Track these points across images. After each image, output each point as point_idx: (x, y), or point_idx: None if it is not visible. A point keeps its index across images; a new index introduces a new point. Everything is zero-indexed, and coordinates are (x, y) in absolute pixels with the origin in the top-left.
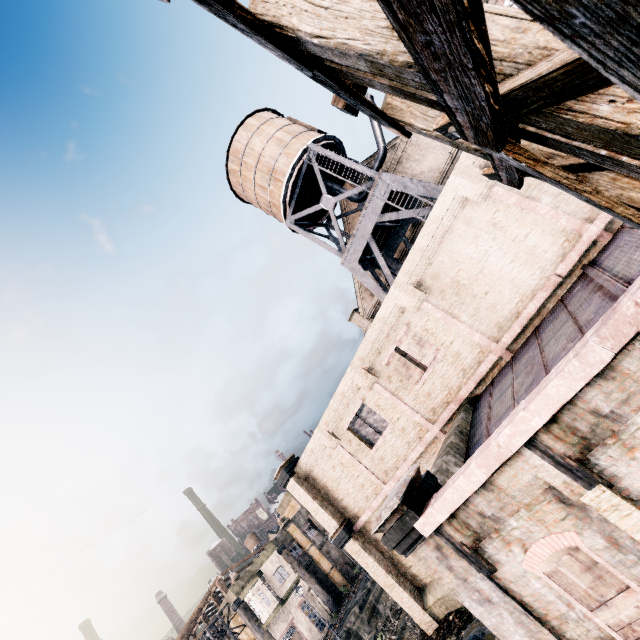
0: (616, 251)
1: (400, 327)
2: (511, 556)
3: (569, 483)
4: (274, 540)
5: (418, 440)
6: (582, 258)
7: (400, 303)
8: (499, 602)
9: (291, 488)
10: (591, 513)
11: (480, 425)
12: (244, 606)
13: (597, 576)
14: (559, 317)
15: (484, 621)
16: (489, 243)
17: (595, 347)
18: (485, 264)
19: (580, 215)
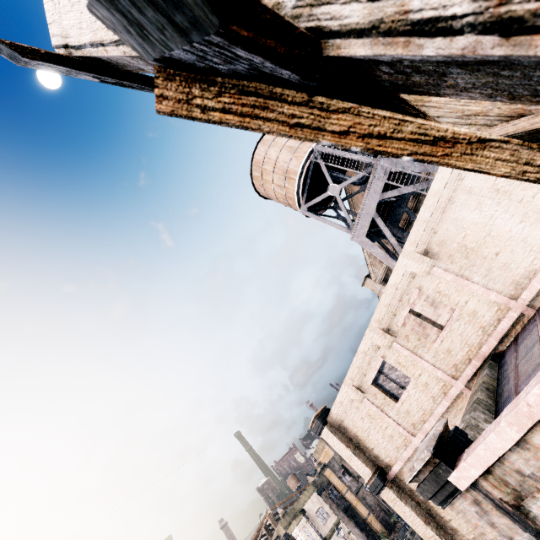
0: None
1: (412, 291)
2: None
3: None
4: (313, 482)
5: (443, 395)
6: None
7: (409, 270)
8: None
9: (325, 436)
10: None
11: (507, 382)
12: None
13: None
14: None
15: None
16: (493, 207)
17: None
18: (492, 227)
19: None
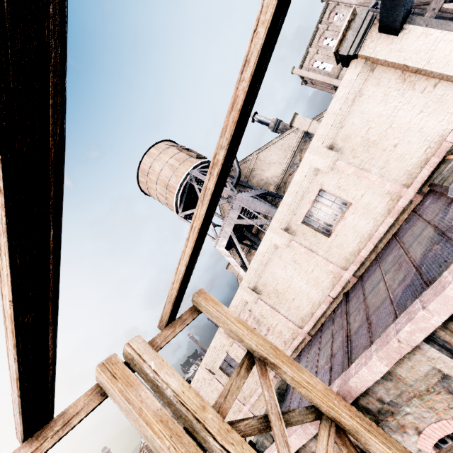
0: (354, 299)
1: (246, 311)
2: None
3: None
4: None
5: None
6: (343, 288)
7: (244, 298)
8: None
9: None
10: None
11: (289, 392)
12: None
13: None
14: (329, 329)
15: None
16: (292, 271)
17: (308, 426)
18: (291, 282)
19: (340, 264)
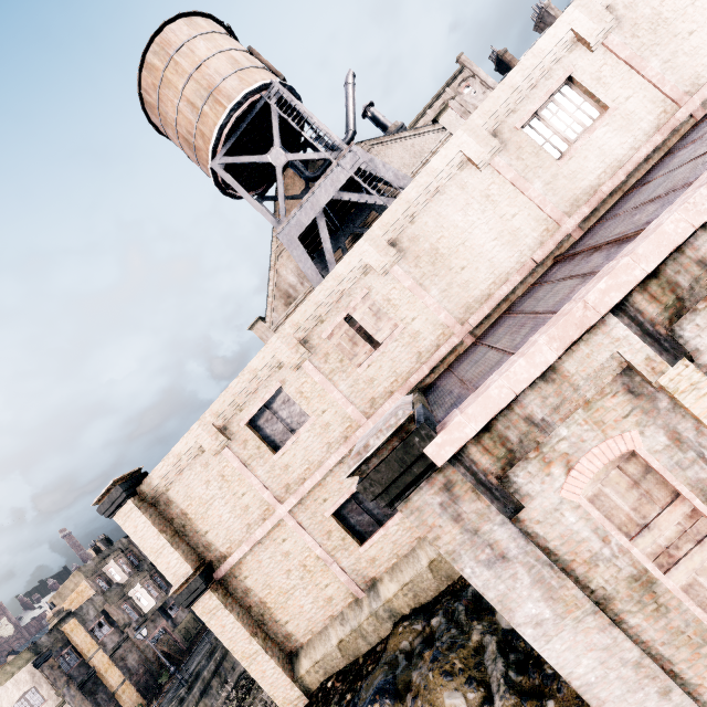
0: (600, 232)
1: (358, 292)
2: (548, 482)
3: (652, 359)
4: (32, 647)
5: (343, 440)
6: (556, 250)
7: (367, 260)
8: (517, 555)
9: (123, 517)
10: (660, 403)
11: (450, 393)
12: None
13: (644, 492)
14: (541, 290)
15: (487, 593)
16: (478, 214)
17: None
18: (469, 236)
19: (562, 208)
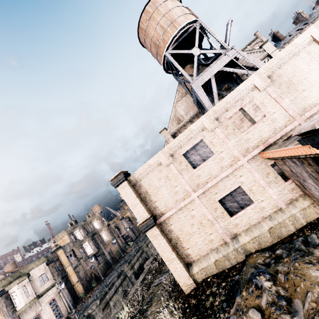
0: None
1: (247, 98)
2: None
3: None
4: (45, 256)
5: (229, 166)
6: None
7: (255, 84)
8: None
9: (121, 188)
10: None
11: None
12: (6, 296)
13: None
14: None
15: None
16: (315, 65)
17: None
18: (309, 75)
19: None
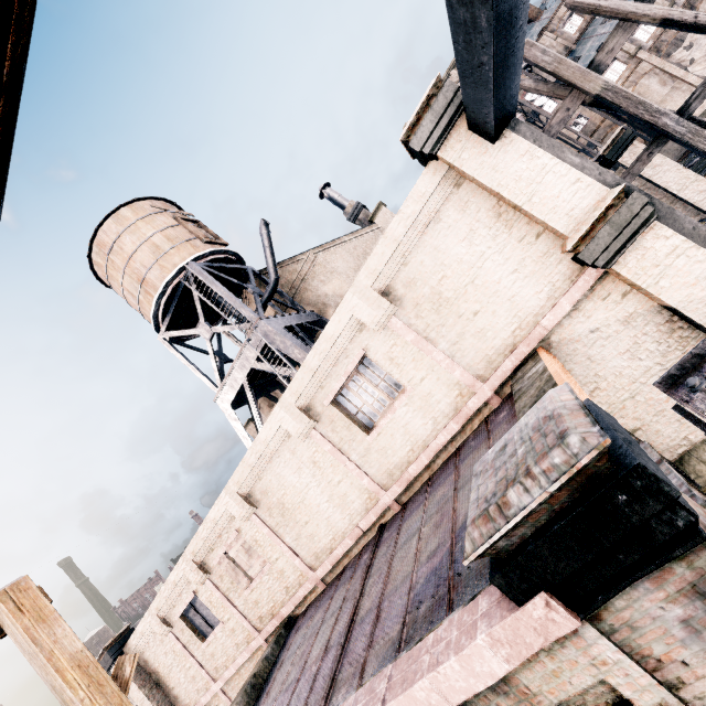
0: (385, 546)
1: (232, 530)
2: None
3: None
4: None
5: (246, 644)
6: (380, 517)
7: (230, 510)
8: None
9: None
10: None
11: (267, 687)
12: None
13: None
14: (345, 587)
15: None
16: (309, 478)
17: None
18: (306, 496)
19: (379, 480)
